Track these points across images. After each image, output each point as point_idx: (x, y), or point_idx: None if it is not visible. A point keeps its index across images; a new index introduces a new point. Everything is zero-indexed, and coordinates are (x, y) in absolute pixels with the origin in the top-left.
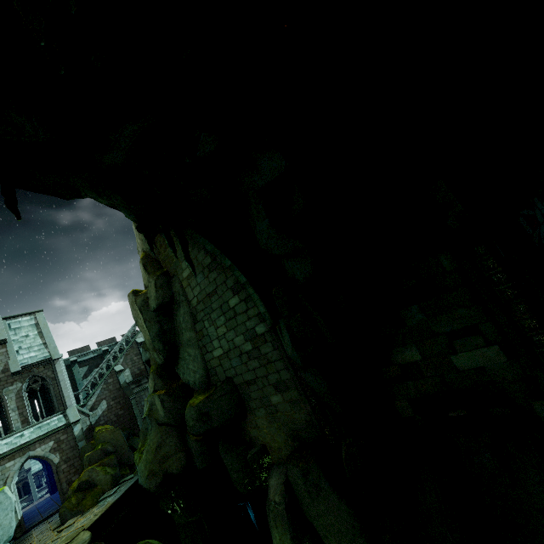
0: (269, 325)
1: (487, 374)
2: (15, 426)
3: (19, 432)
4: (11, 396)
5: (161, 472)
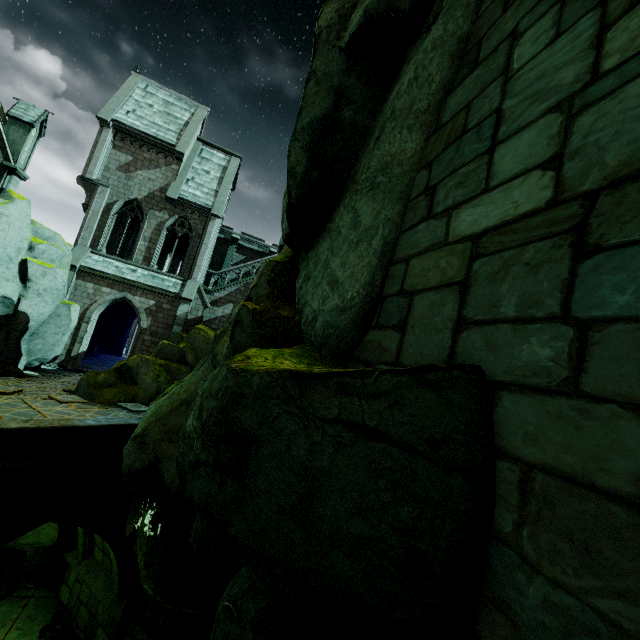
0: None
1: None
2: (137, 257)
3: (136, 266)
4: (152, 222)
5: (152, 452)
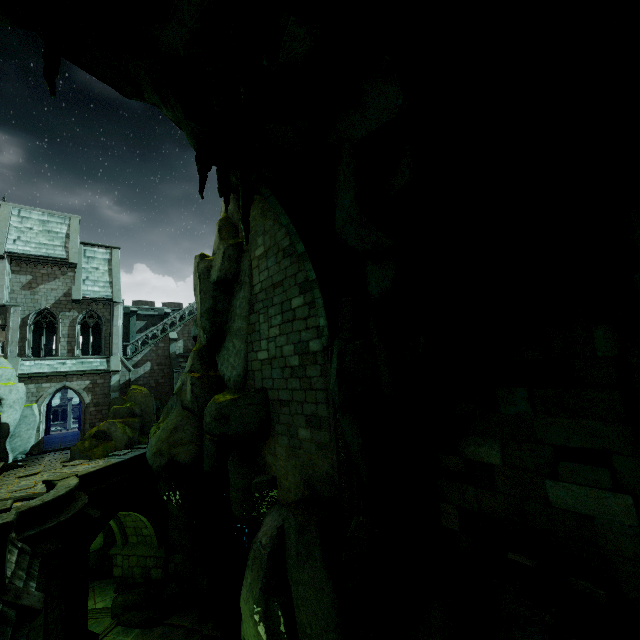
0: (323, 343)
1: (593, 529)
2: (61, 352)
3: (63, 359)
4: (66, 322)
5: (168, 455)
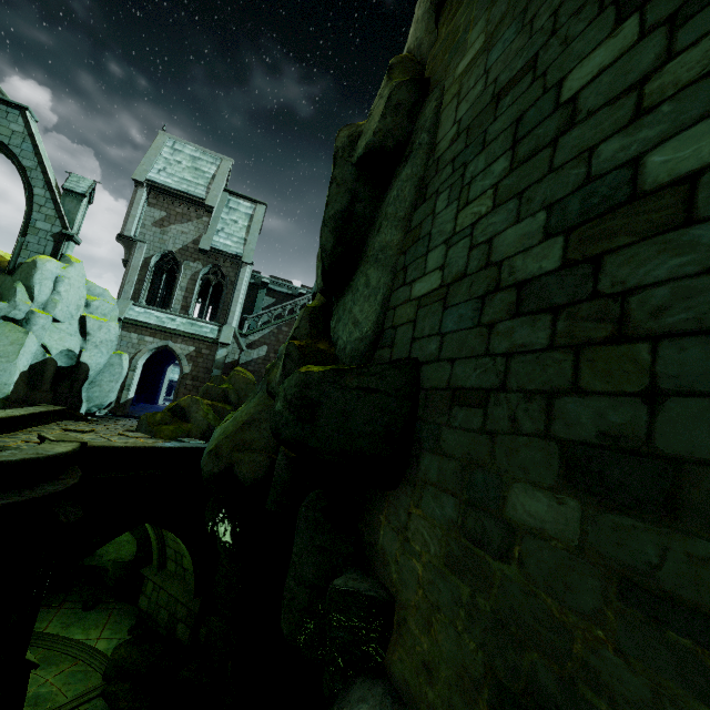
0: None
1: None
2: (175, 306)
3: (174, 315)
4: (187, 273)
5: (226, 460)
